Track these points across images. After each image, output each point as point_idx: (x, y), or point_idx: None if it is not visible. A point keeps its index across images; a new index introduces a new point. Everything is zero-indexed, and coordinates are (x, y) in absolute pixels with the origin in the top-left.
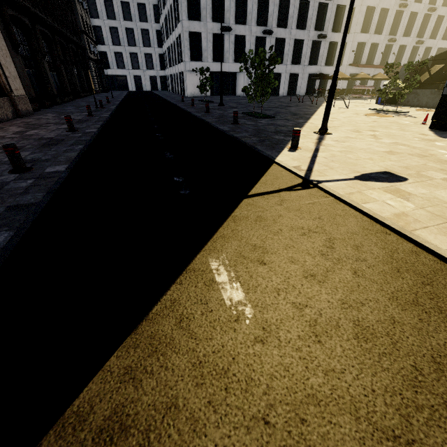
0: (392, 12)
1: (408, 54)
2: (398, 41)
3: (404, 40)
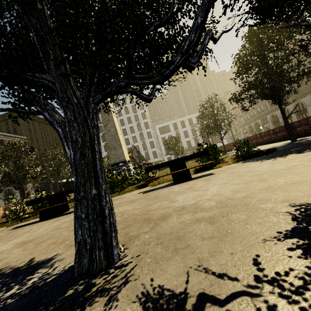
0: (174, 134)
1: (193, 142)
2: (184, 140)
3: (187, 139)
